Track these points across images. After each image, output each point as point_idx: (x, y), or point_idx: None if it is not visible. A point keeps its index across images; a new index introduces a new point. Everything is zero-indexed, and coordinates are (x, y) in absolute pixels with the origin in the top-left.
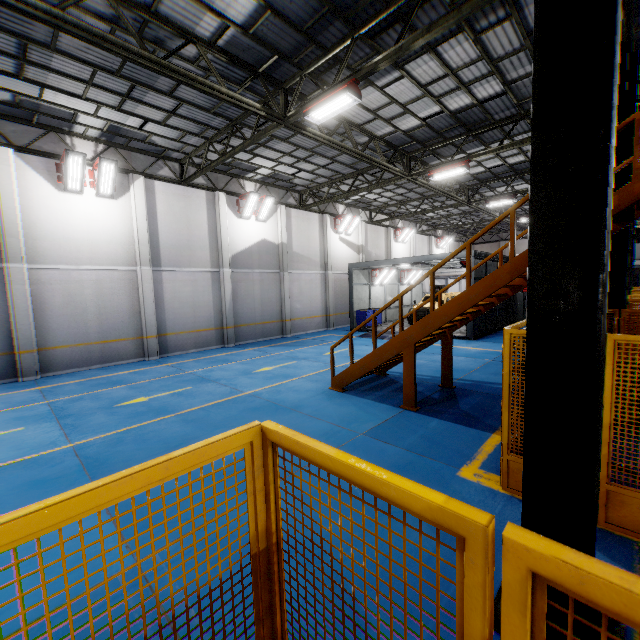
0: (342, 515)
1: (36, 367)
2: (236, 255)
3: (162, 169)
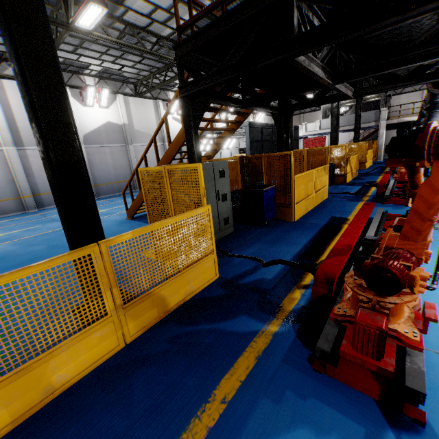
0: None
1: None
2: (87, 134)
3: (8, 69)
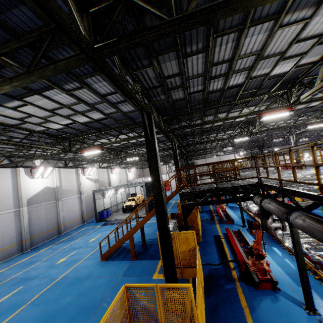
0: (140, 293)
1: None
2: (30, 198)
3: None
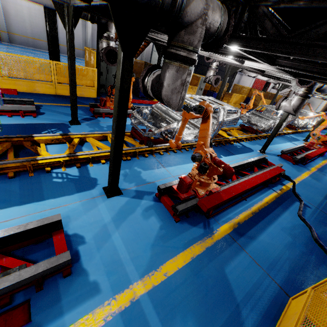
0: None
1: (8, 39)
2: None
3: None
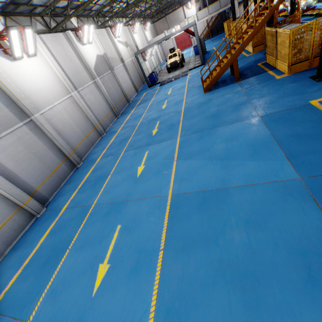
0: None
1: (79, 158)
2: (94, 69)
3: (36, 25)
